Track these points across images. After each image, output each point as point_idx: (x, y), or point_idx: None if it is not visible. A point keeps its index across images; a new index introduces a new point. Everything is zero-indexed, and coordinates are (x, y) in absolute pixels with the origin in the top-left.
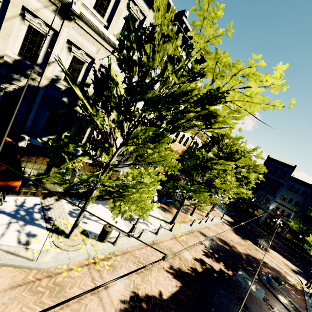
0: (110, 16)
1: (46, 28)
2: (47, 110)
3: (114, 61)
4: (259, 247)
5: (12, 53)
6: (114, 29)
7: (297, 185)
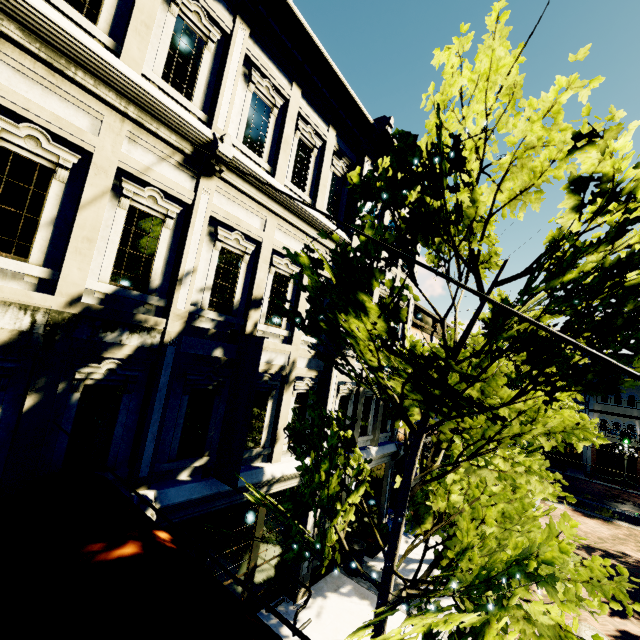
0: (271, 153)
1: (165, 204)
2: (183, 395)
3: (292, 236)
4: None
5: (99, 282)
6: (284, 173)
7: None
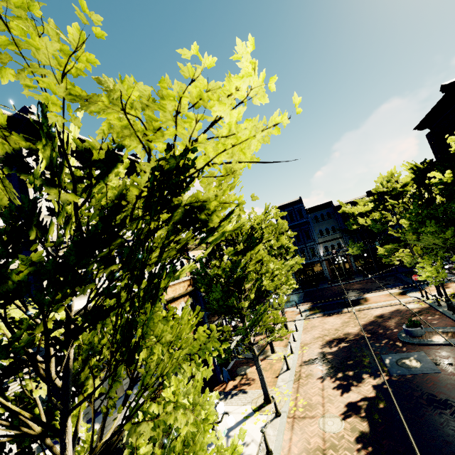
0: None
1: None
2: None
3: None
4: (358, 305)
5: None
6: None
7: (318, 213)
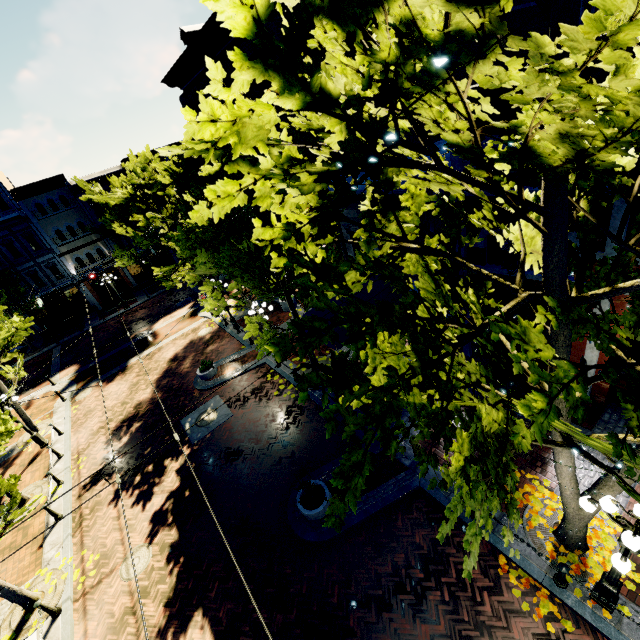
0: None
1: None
2: None
3: None
4: (147, 347)
5: None
6: None
7: (41, 197)
